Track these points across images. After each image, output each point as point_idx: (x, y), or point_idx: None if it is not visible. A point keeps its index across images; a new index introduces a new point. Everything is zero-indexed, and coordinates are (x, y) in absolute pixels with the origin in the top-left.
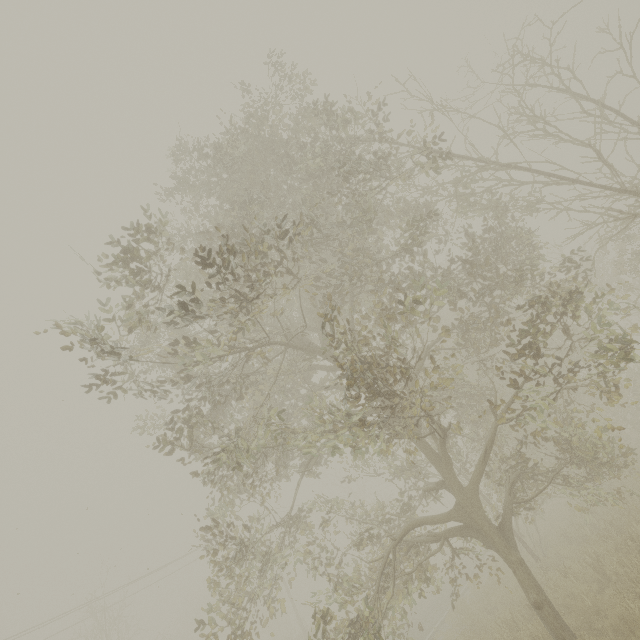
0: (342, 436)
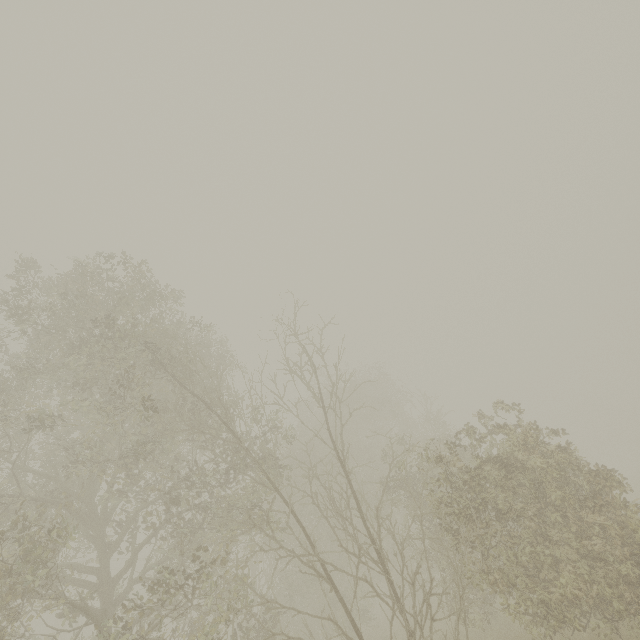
0: None
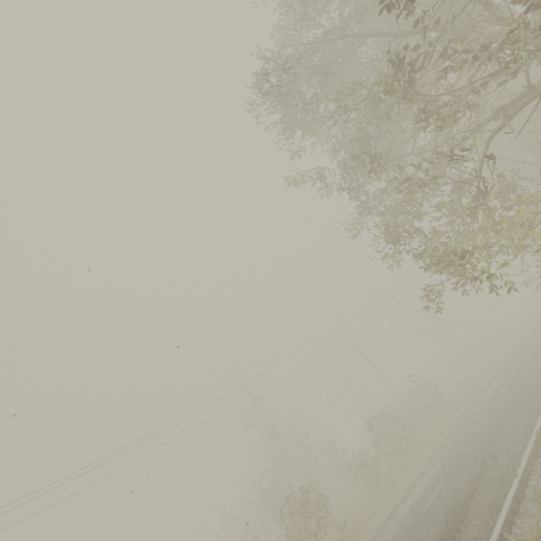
0: None
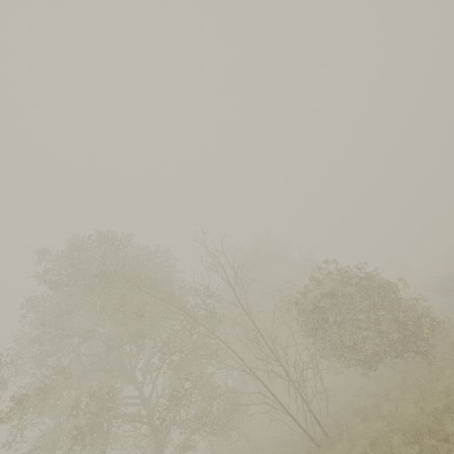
0: (84, 449)
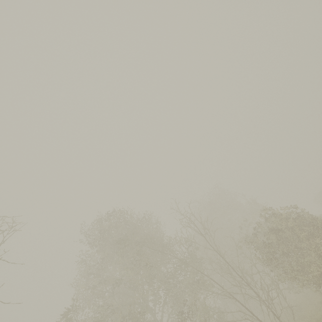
0: None
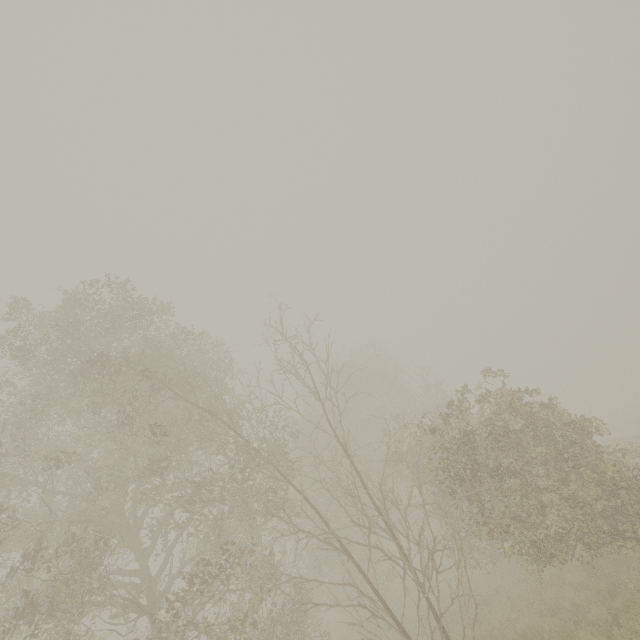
0: None
